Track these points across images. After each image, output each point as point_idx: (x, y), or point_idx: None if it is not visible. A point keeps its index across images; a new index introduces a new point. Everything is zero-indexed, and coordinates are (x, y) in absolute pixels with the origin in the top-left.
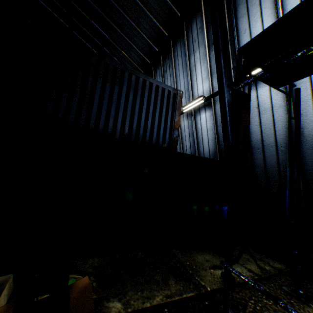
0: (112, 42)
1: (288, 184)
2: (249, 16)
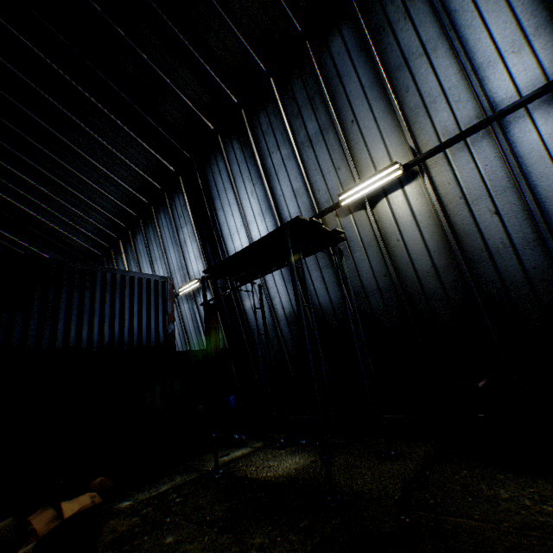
0: (57, 198)
1: (261, 361)
2: (224, 211)
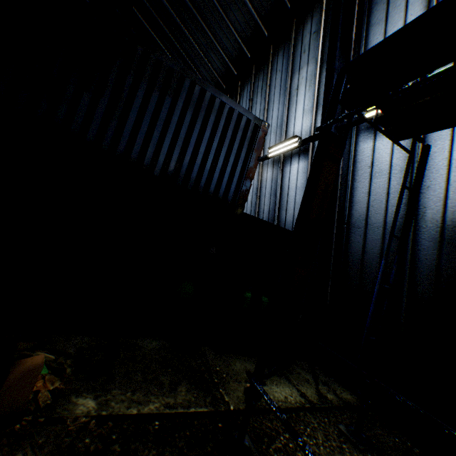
0: (186, 34)
1: (379, 284)
2: (386, 25)
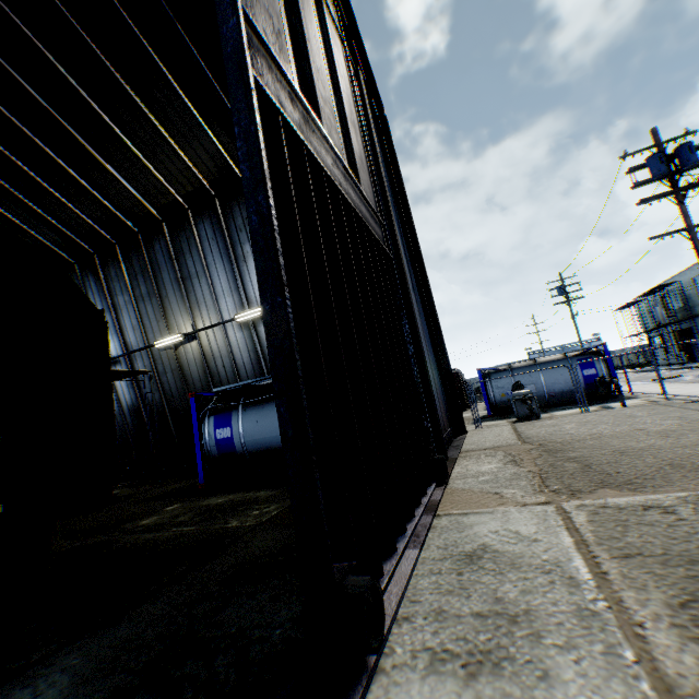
0: None
1: None
2: None
